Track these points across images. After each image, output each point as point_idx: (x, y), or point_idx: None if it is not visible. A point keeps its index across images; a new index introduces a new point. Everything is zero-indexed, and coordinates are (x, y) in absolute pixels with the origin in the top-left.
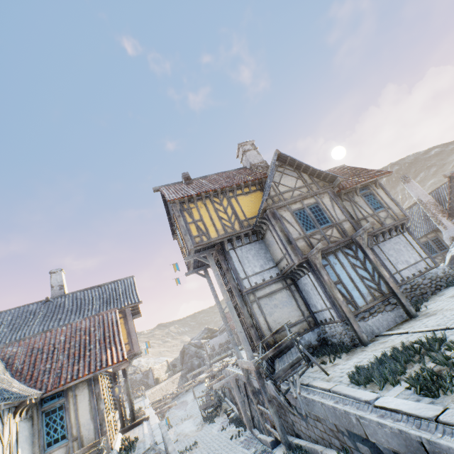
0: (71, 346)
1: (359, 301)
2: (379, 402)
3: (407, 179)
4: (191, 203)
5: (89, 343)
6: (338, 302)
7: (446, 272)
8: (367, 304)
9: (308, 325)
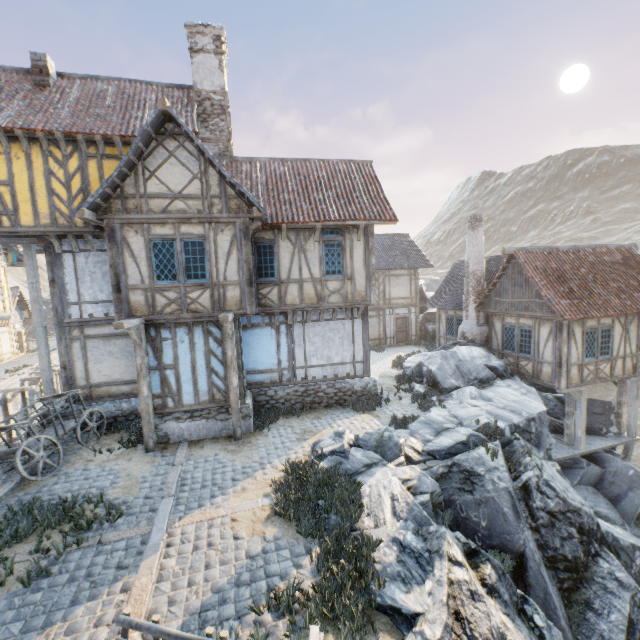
0: None
1: (187, 398)
2: None
3: (475, 225)
4: None
5: None
6: (140, 395)
7: (367, 388)
8: (196, 405)
9: None
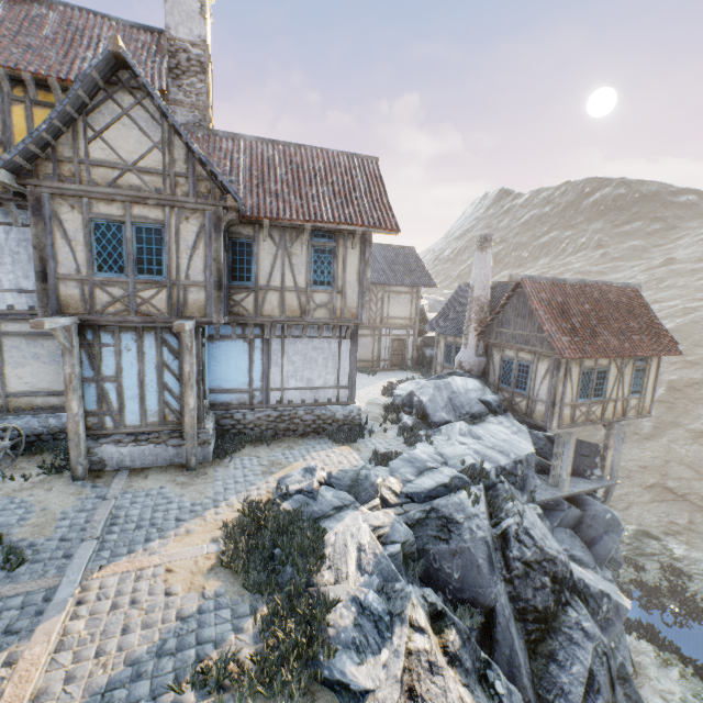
0: None
1: (131, 418)
2: None
3: (484, 245)
4: None
5: None
6: (68, 412)
7: (350, 417)
8: (143, 426)
9: None
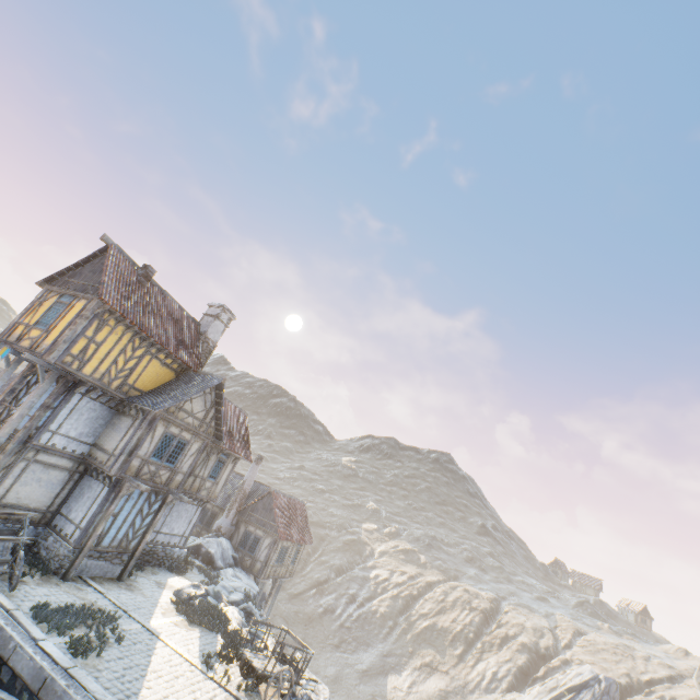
0: None
1: (106, 541)
2: (43, 643)
3: (260, 461)
4: (116, 320)
5: None
6: (94, 533)
7: (180, 557)
8: (108, 547)
9: (41, 519)
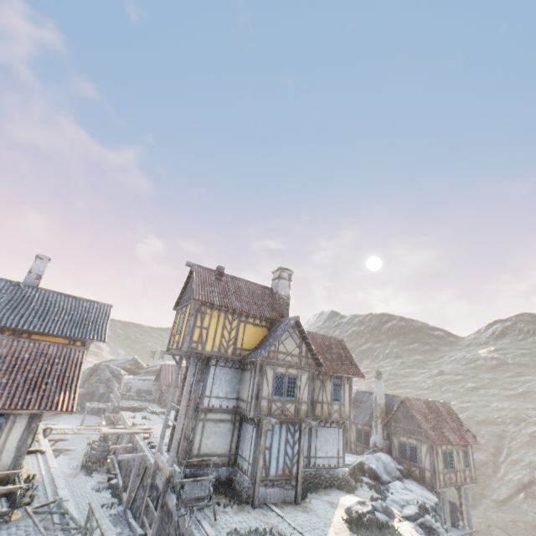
0: (32, 370)
1: (272, 471)
2: None
3: (379, 376)
4: (210, 308)
5: (48, 375)
6: (257, 465)
7: (345, 476)
8: (276, 476)
9: (228, 461)
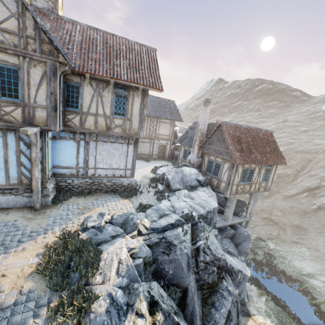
0: None
1: None
2: None
3: (206, 104)
4: None
5: None
6: None
7: (131, 184)
8: (7, 185)
9: None
